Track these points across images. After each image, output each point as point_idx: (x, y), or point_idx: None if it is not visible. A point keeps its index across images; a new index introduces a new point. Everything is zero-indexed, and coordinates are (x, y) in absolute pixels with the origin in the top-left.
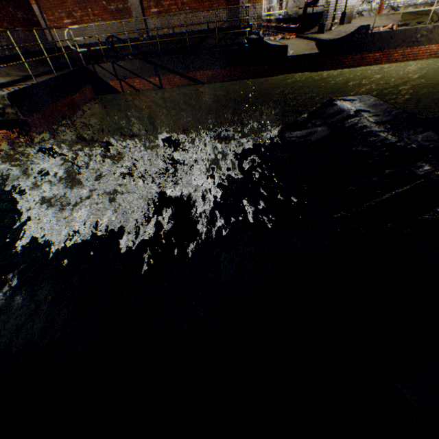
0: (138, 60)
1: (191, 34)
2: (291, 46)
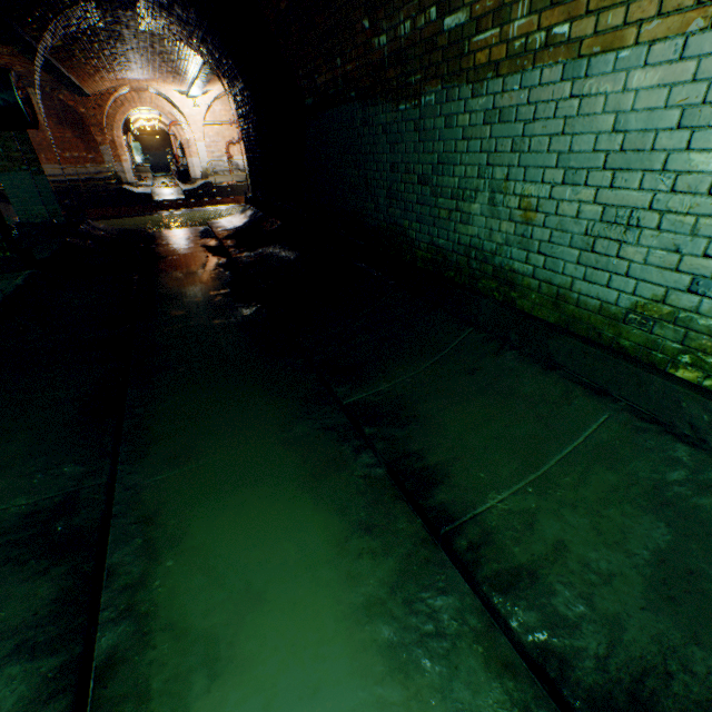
0: (1, 202)
1: (62, 182)
2: (161, 194)
